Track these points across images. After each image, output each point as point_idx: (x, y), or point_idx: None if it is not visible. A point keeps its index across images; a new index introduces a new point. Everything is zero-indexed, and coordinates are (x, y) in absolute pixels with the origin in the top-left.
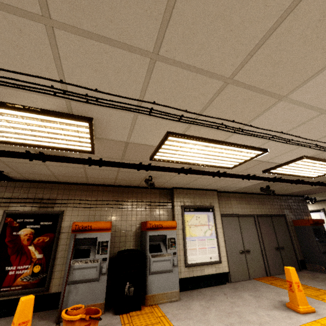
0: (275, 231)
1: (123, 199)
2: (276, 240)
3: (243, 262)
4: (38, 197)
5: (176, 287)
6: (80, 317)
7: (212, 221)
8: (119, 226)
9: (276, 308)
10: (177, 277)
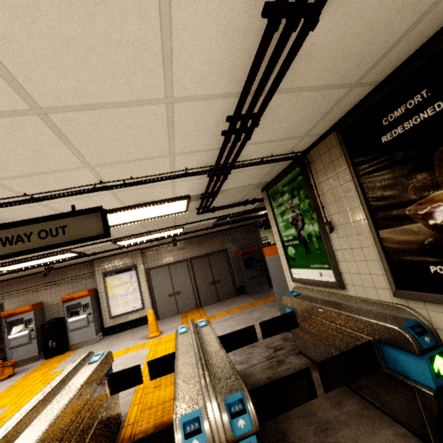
0: (212, 267)
1: (50, 281)
2: (212, 276)
3: (173, 302)
4: None
5: (93, 335)
6: None
7: (135, 278)
8: (51, 302)
9: (142, 338)
10: (94, 329)
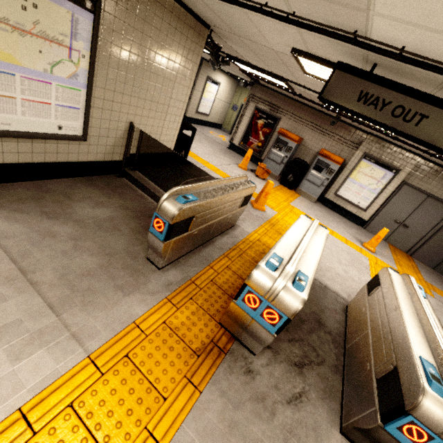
0: None
1: (320, 125)
2: None
3: (391, 228)
4: (271, 103)
5: (316, 196)
6: (263, 167)
7: (386, 181)
8: (307, 144)
9: (355, 238)
10: (320, 192)
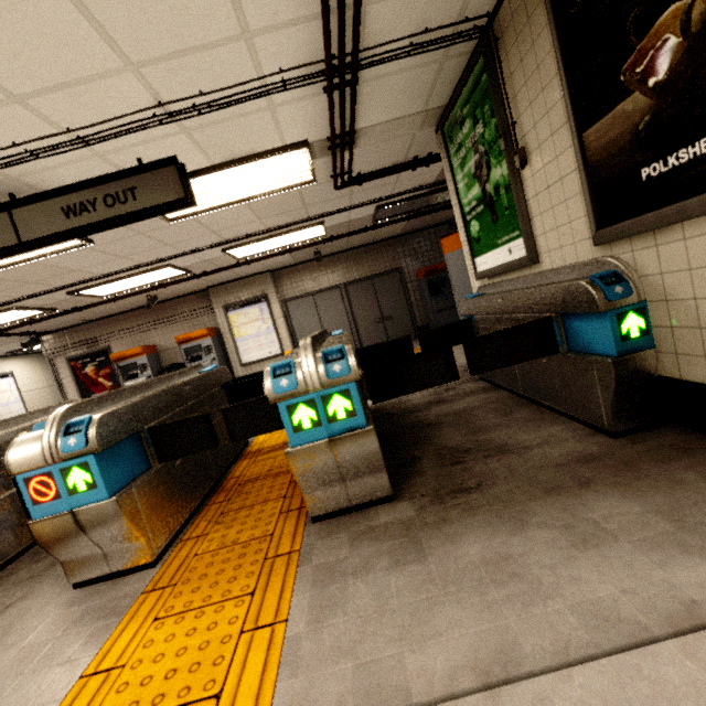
0: (379, 297)
1: (159, 319)
2: (379, 310)
3: None
4: (82, 340)
5: None
6: None
7: (267, 313)
8: (166, 346)
9: None
10: None
